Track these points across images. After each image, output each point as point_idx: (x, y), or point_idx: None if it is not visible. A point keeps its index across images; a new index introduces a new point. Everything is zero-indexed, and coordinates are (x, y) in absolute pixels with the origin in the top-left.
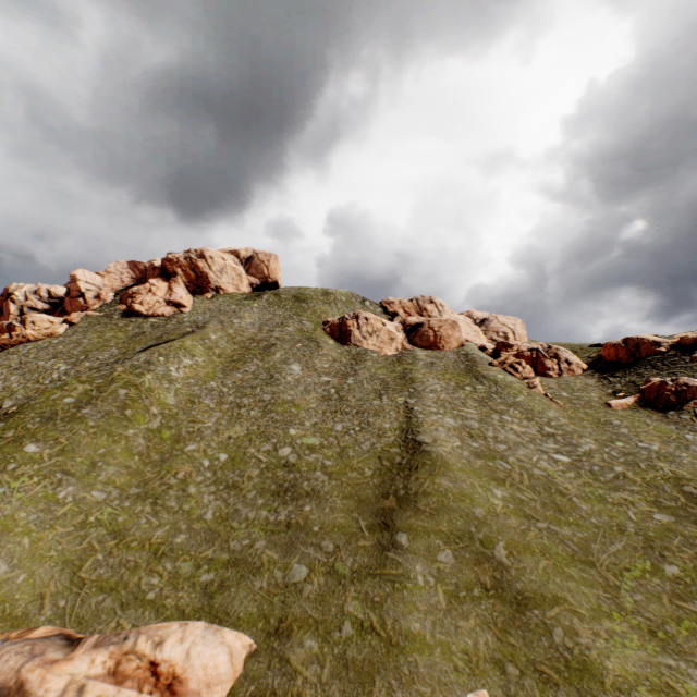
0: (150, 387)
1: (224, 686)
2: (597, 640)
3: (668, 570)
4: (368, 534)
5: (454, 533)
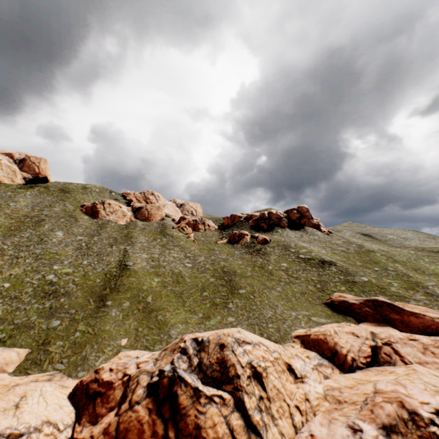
0: None
1: (16, 364)
2: (171, 316)
3: (204, 294)
4: (93, 303)
5: (133, 296)
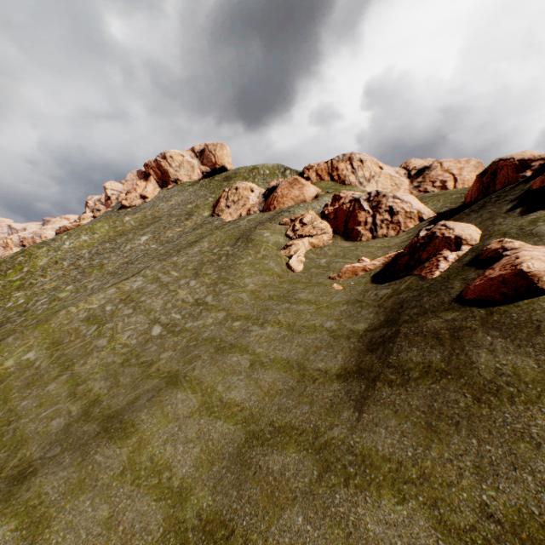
0: (39, 255)
1: None
2: None
3: None
4: None
5: None
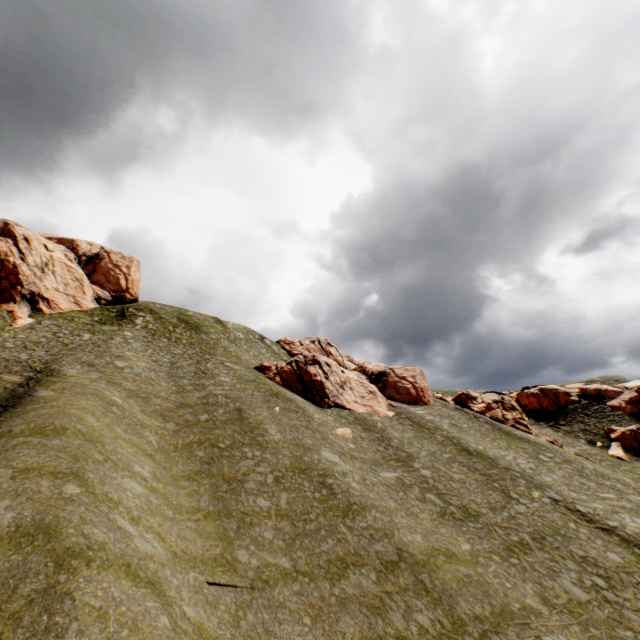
0: None
1: None
2: None
3: None
4: None
5: None
